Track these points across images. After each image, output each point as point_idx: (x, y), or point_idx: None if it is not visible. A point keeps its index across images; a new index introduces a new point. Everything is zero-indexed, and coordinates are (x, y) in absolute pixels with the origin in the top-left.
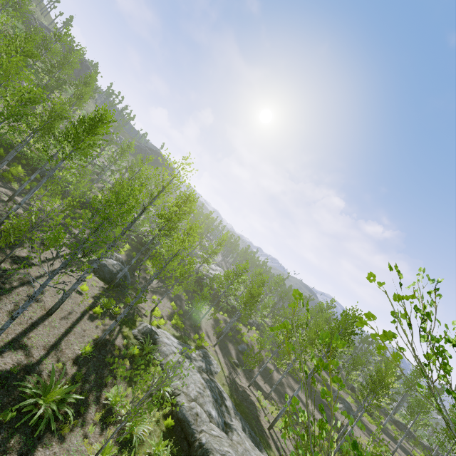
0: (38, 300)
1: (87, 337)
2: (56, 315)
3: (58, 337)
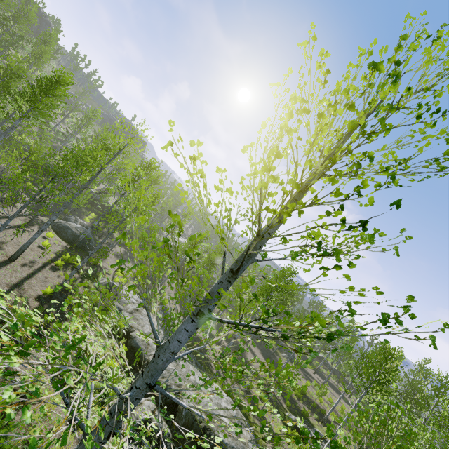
0: (0, 248)
1: (49, 283)
2: (18, 262)
3: (21, 279)
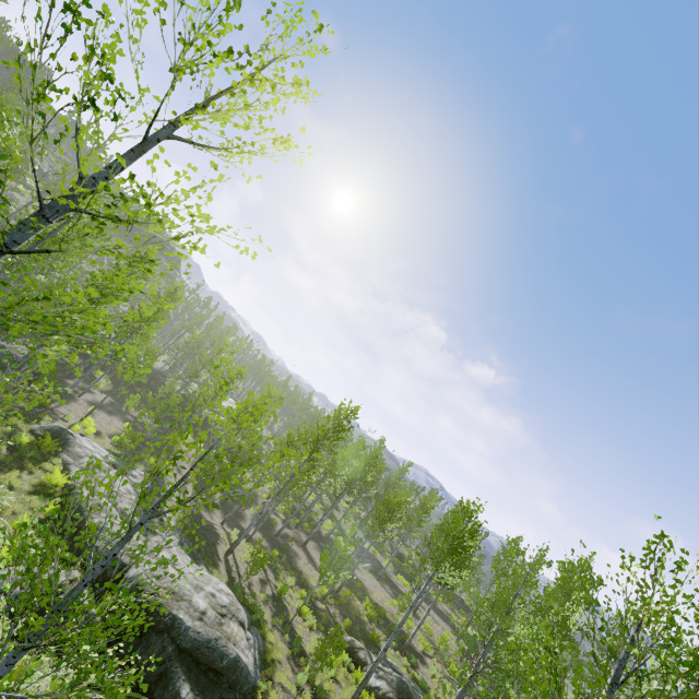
0: None
1: None
2: None
3: None
